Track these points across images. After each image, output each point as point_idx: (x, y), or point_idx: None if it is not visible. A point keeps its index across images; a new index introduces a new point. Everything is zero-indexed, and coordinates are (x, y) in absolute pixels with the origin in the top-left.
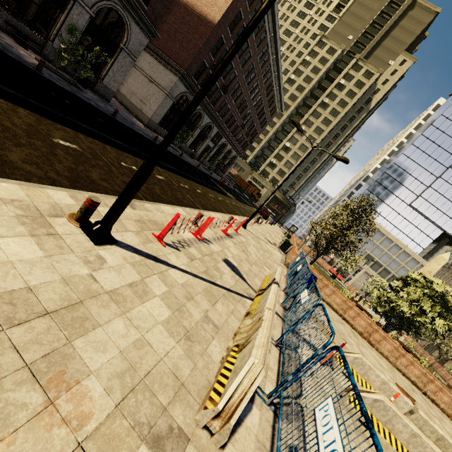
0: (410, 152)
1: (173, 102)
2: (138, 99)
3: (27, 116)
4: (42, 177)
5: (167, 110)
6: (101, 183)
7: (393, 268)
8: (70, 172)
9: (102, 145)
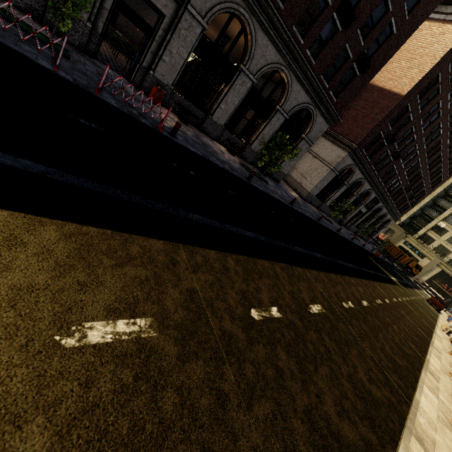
0: None
1: (335, 175)
2: (299, 174)
3: (282, 275)
4: (364, 450)
5: (327, 183)
6: (375, 395)
7: None
8: (356, 394)
9: (319, 276)
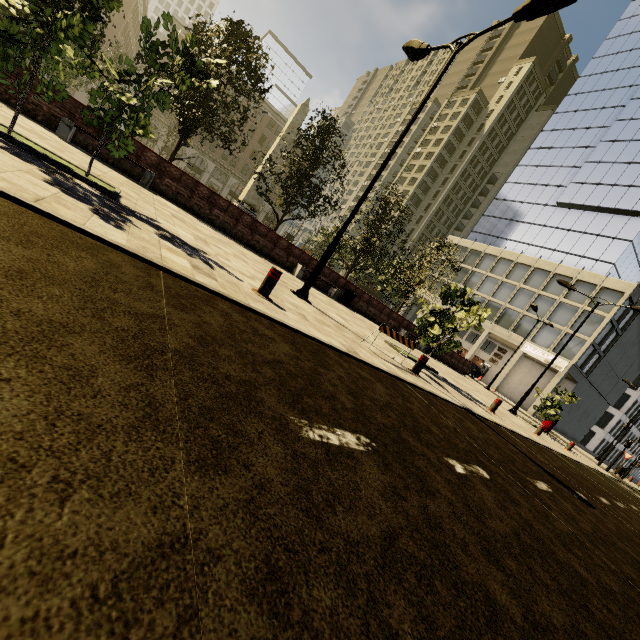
0: (541, 141)
1: None
2: None
3: None
4: None
5: None
6: None
7: (543, 313)
8: None
9: None
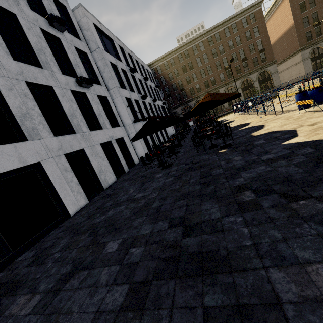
0: None
1: (310, 58)
2: (298, 74)
3: None
4: None
5: (310, 64)
6: None
7: None
8: None
9: None
